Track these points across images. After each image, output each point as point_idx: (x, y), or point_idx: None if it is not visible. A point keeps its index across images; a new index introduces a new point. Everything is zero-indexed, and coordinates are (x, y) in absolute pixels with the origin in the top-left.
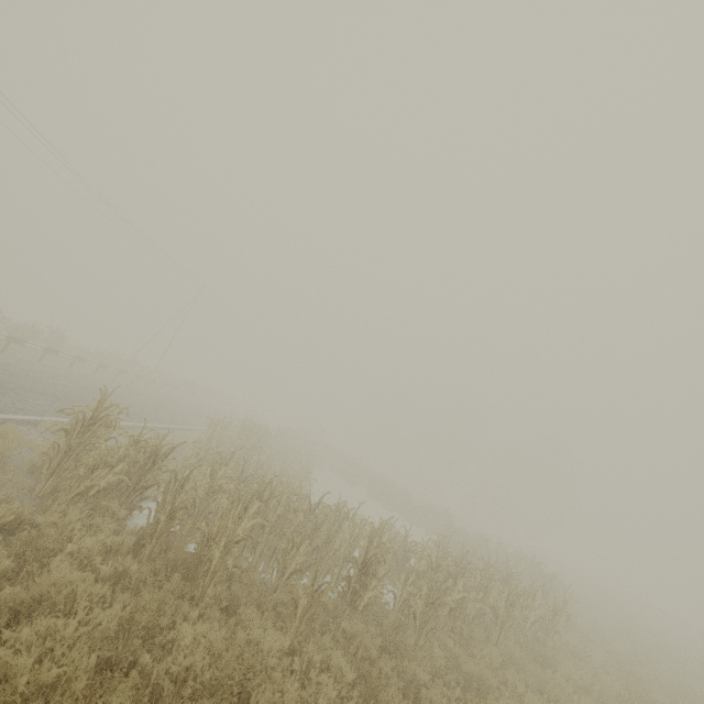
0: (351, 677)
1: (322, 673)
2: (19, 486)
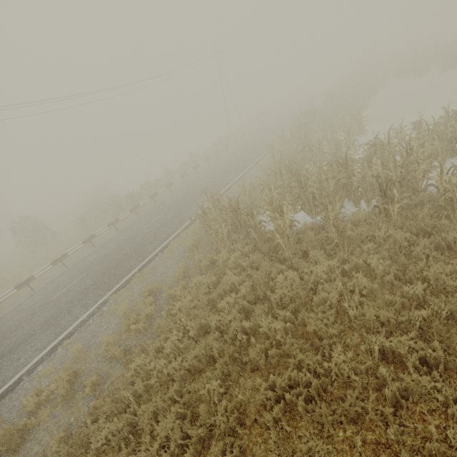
0: (381, 266)
1: (357, 273)
2: (210, 244)
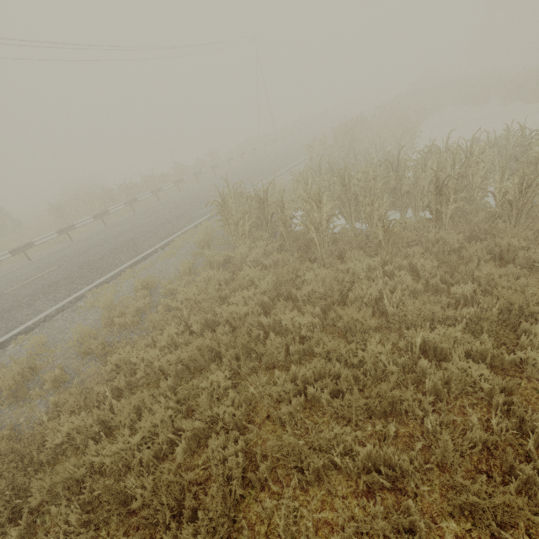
0: (428, 266)
1: (401, 271)
2: (225, 243)
